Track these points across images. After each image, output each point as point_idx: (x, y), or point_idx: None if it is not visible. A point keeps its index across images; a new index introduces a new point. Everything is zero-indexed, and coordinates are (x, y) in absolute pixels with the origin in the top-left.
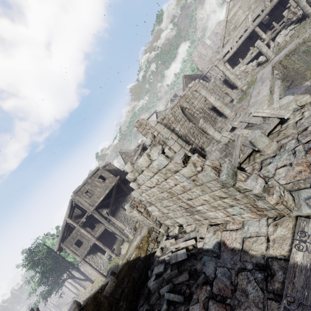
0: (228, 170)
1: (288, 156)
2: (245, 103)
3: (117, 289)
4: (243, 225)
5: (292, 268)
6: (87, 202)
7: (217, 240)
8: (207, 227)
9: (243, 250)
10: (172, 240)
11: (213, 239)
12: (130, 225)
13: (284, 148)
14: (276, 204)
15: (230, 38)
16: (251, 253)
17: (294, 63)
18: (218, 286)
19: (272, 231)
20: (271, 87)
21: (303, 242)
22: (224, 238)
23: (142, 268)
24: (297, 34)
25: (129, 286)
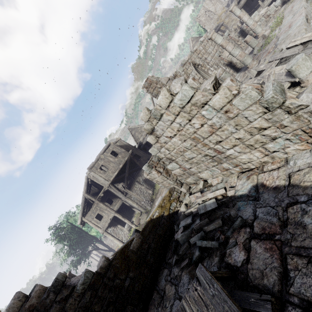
0: (275, 86)
1: None
2: (271, 46)
3: (143, 245)
4: (287, 161)
5: None
6: (102, 177)
7: (253, 184)
8: (238, 175)
9: (291, 185)
10: (198, 193)
11: (247, 184)
12: (146, 198)
13: None
14: None
15: None
16: (304, 185)
17: None
18: (262, 225)
19: None
20: (307, 15)
21: None
22: (261, 180)
23: (166, 226)
24: None
25: (155, 242)
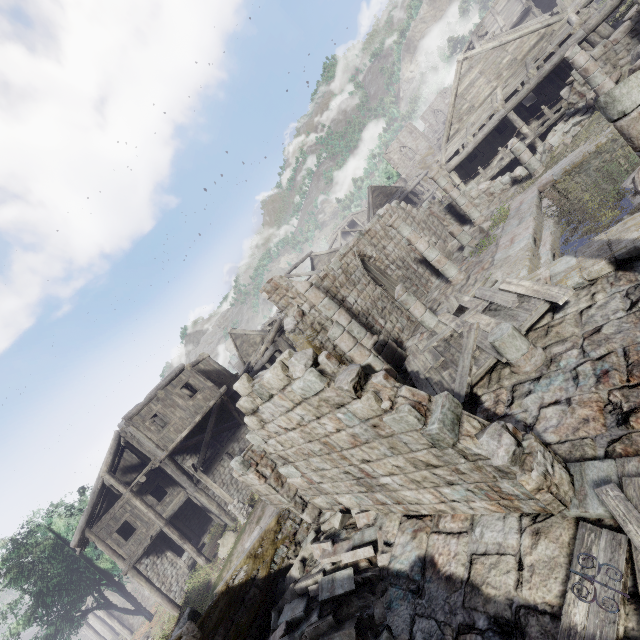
0: (444, 413)
1: (565, 382)
2: (487, 257)
3: None
4: (472, 524)
5: (566, 639)
6: (152, 440)
7: (419, 553)
8: (401, 519)
9: (470, 584)
10: (327, 544)
11: (411, 550)
12: (242, 492)
13: (557, 364)
14: (538, 491)
15: (462, 127)
16: (486, 593)
17: (580, 191)
18: None
19: (529, 546)
20: (536, 232)
21: (589, 580)
22: (433, 549)
23: (258, 605)
24: (586, 135)
25: None
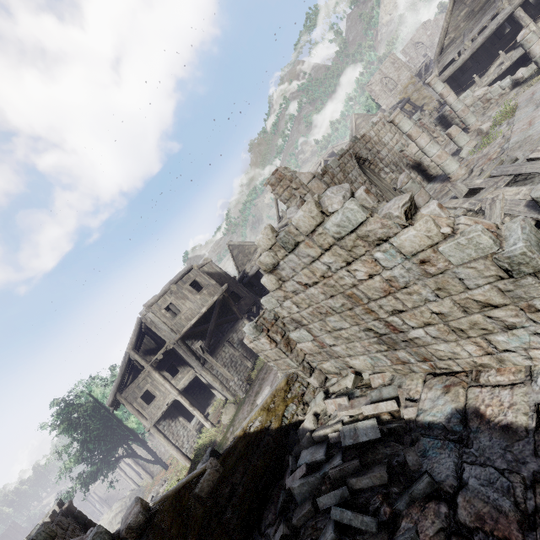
0: (527, 234)
1: None
2: (493, 149)
3: (222, 486)
4: (530, 375)
5: None
6: (167, 325)
7: (456, 406)
8: (425, 378)
9: None
10: (343, 399)
11: (444, 404)
12: (240, 374)
13: None
14: None
15: (458, 36)
16: None
17: None
18: (476, 508)
19: None
20: None
21: None
22: (475, 402)
23: (272, 451)
24: None
25: (247, 483)
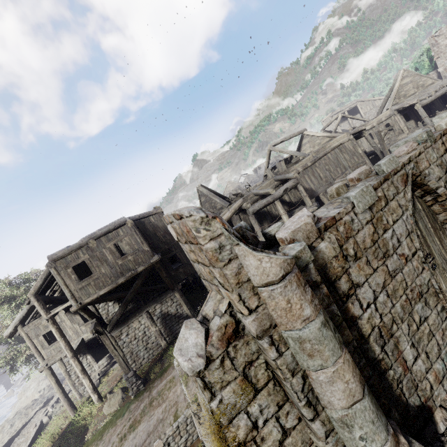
0: None
1: None
2: None
3: None
4: None
5: None
6: (69, 288)
7: None
8: None
9: None
10: None
11: None
12: (149, 351)
13: None
14: None
15: None
16: None
17: None
18: None
19: None
20: None
21: None
22: None
23: None
24: None
25: None
